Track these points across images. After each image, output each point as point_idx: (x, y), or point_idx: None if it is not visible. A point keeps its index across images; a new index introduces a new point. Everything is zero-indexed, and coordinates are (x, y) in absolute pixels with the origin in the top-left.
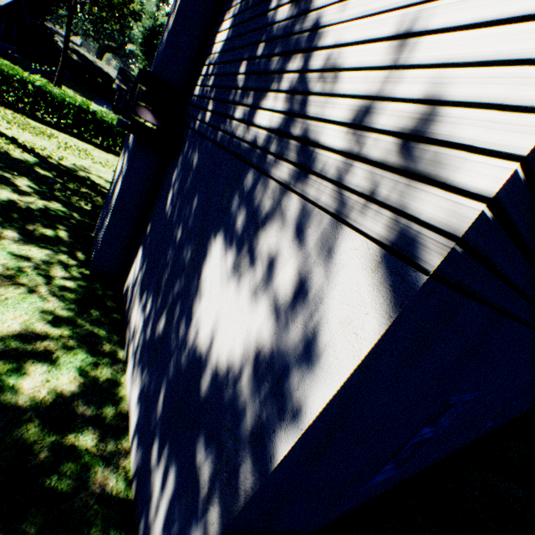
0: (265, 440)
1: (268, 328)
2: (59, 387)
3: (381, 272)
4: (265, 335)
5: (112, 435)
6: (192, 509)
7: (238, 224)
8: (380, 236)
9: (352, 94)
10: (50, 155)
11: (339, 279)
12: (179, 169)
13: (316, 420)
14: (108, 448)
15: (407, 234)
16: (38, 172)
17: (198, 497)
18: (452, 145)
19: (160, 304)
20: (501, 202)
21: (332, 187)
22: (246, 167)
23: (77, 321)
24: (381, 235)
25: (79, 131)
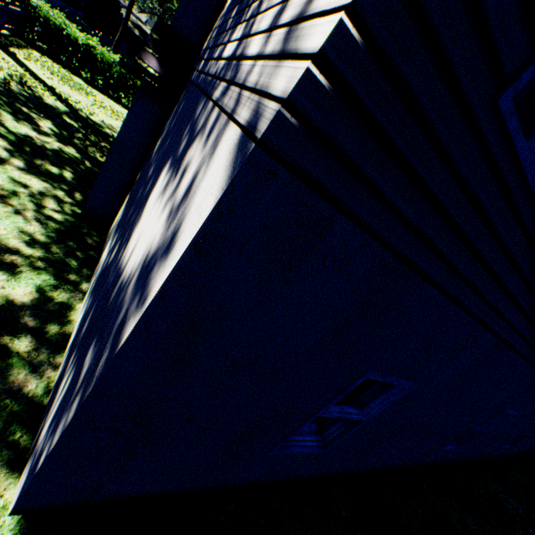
0: (122, 330)
1: (161, 231)
2: (12, 296)
3: (233, 153)
4: (157, 238)
5: (48, 348)
6: (68, 403)
7: (181, 149)
8: (245, 121)
9: (279, 2)
10: (82, 108)
11: (210, 170)
12: (171, 118)
13: (157, 304)
14: (39, 357)
15: (260, 111)
16: (64, 120)
17: (74, 392)
18: (314, 16)
19: (119, 237)
20: (338, 68)
21: (238, 91)
22: (203, 98)
23: (52, 248)
24: (246, 119)
25: (119, 95)
